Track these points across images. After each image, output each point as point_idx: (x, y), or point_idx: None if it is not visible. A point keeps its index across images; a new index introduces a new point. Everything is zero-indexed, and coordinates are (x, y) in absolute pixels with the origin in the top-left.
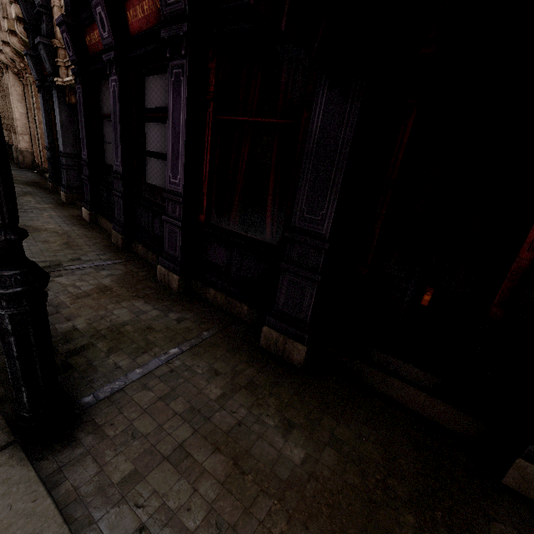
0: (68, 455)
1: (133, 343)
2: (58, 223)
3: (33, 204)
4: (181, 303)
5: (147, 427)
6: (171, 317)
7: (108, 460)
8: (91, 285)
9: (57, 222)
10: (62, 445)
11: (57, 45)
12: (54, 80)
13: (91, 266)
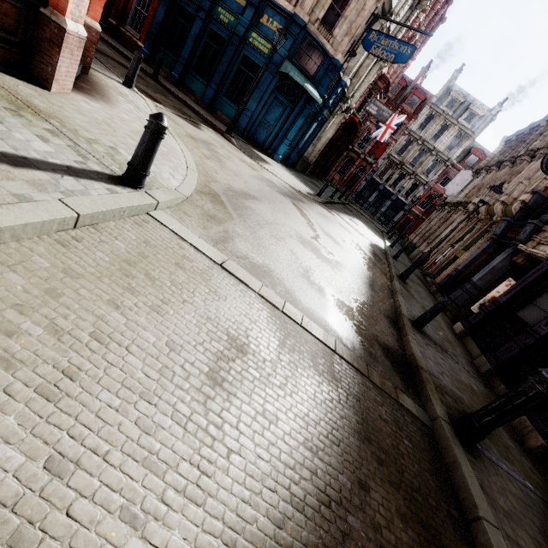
0: (473, 460)
1: (498, 446)
2: (439, 319)
3: (424, 295)
4: (532, 460)
5: (514, 503)
6: (524, 460)
7: (494, 489)
8: (466, 381)
9: (439, 318)
10: (470, 452)
11: (547, 230)
12: (518, 245)
13: (464, 367)
